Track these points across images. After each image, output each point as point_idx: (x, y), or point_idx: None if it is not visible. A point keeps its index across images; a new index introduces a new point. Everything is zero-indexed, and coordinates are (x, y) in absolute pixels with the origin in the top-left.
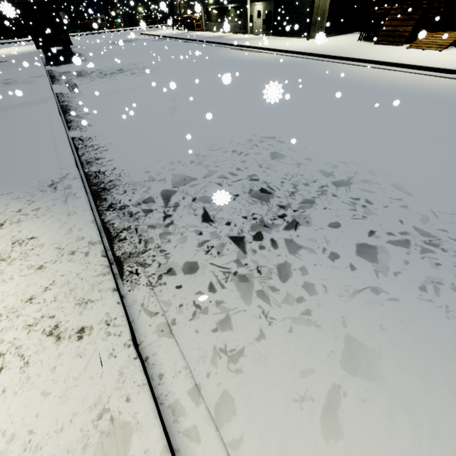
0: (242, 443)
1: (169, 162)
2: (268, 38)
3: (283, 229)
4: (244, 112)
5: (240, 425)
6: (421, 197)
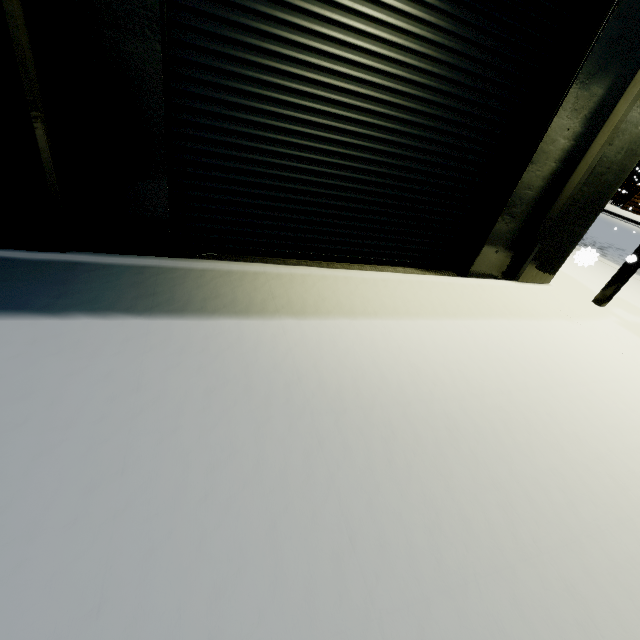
0: None
1: None
2: None
3: (597, 248)
4: None
5: None
6: None
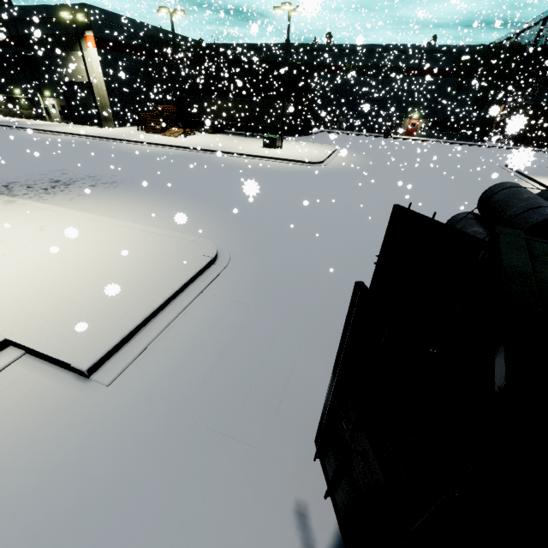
0: (48, 204)
1: (1, 179)
2: (68, 125)
3: (64, 185)
4: (46, 163)
5: (47, 203)
6: (119, 176)
